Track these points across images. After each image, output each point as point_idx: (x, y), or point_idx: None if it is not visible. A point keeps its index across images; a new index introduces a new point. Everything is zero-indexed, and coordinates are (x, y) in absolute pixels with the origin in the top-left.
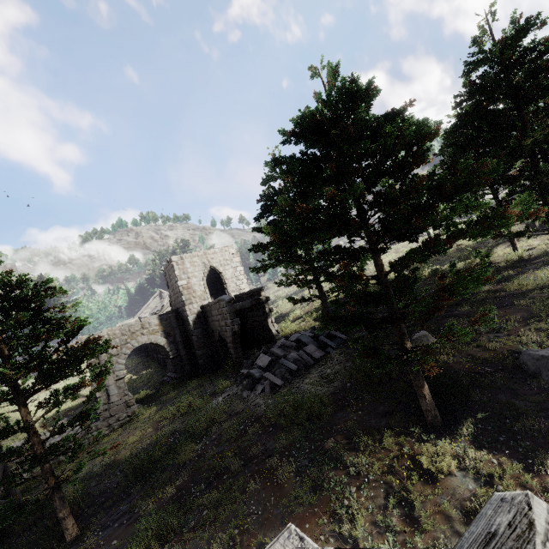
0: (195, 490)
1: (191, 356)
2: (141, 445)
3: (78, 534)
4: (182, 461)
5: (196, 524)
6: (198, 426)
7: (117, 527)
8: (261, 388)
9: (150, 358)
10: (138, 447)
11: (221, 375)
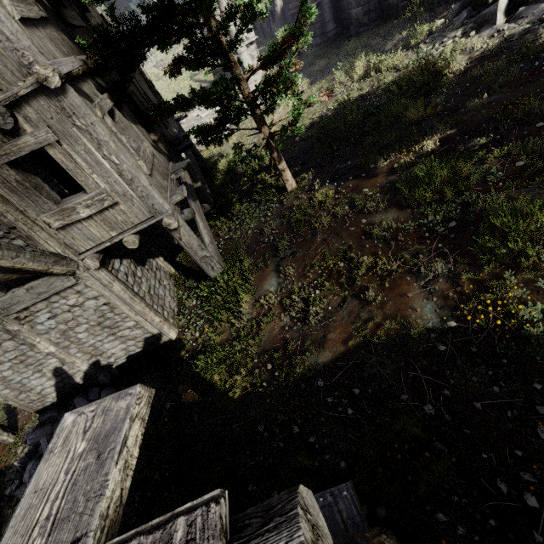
0: (470, 144)
1: (335, 7)
2: (312, 117)
3: (297, 186)
4: (413, 120)
5: (508, 175)
6: (416, 81)
7: (353, 180)
8: (542, 8)
9: (257, 34)
10: (308, 120)
11: (400, 26)
